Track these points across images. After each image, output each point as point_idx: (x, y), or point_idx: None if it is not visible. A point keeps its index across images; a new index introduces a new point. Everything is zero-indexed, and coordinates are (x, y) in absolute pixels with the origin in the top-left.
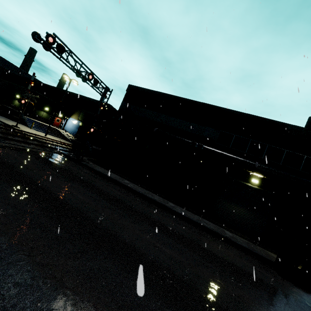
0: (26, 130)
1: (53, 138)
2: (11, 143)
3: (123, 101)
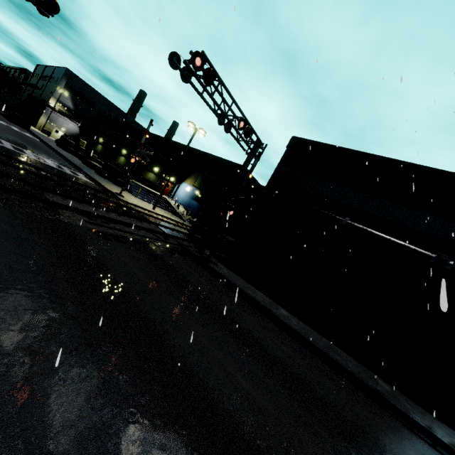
0: (131, 201)
1: (161, 212)
2: (116, 227)
3: (279, 165)
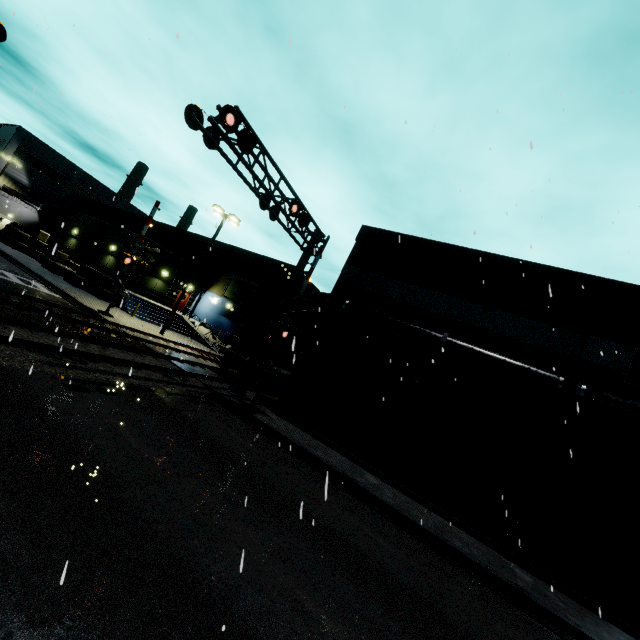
0: (125, 323)
1: (174, 337)
2: (100, 368)
3: (348, 264)
